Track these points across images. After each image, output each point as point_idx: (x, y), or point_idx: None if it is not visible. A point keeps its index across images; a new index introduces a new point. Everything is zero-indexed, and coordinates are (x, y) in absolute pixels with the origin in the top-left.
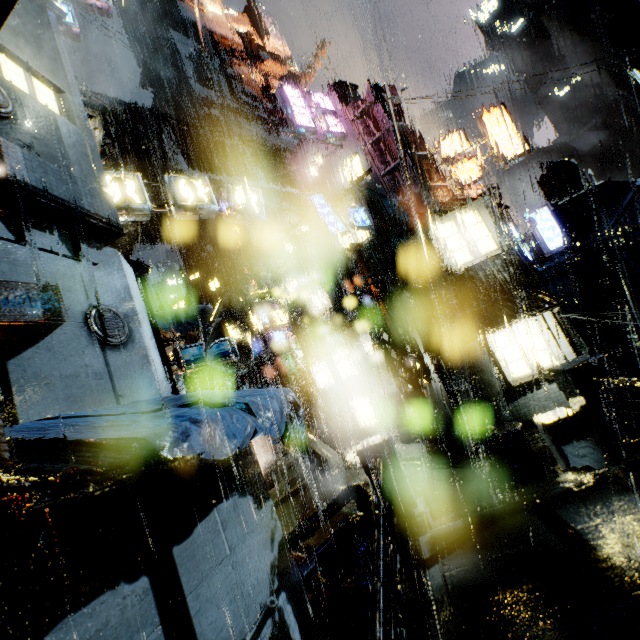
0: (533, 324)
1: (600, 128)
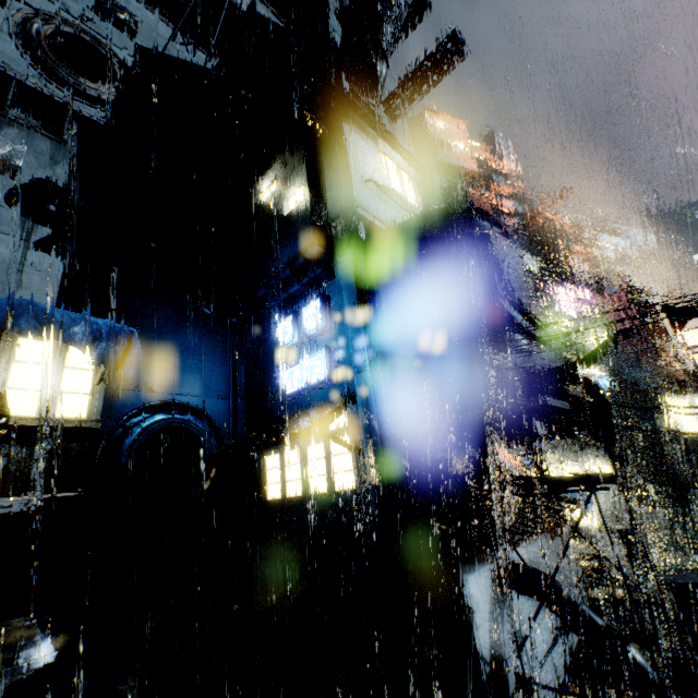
0: None
1: None
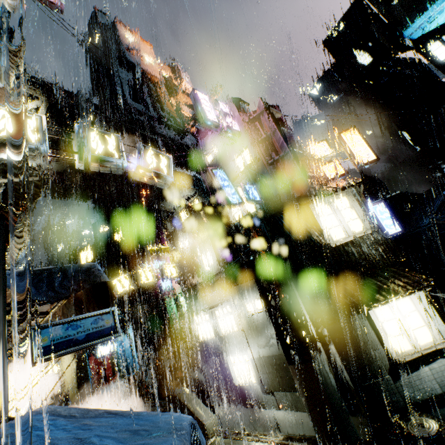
0: (408, 300)
1: (386, 161)
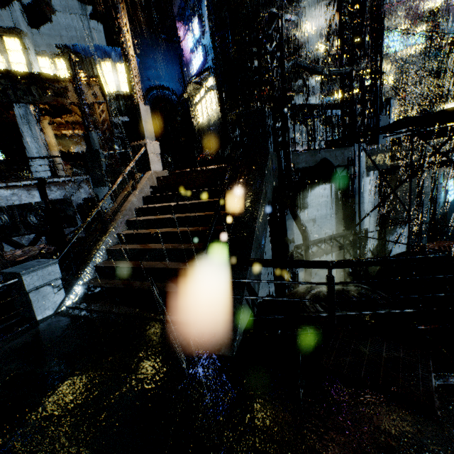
0: None
1: None
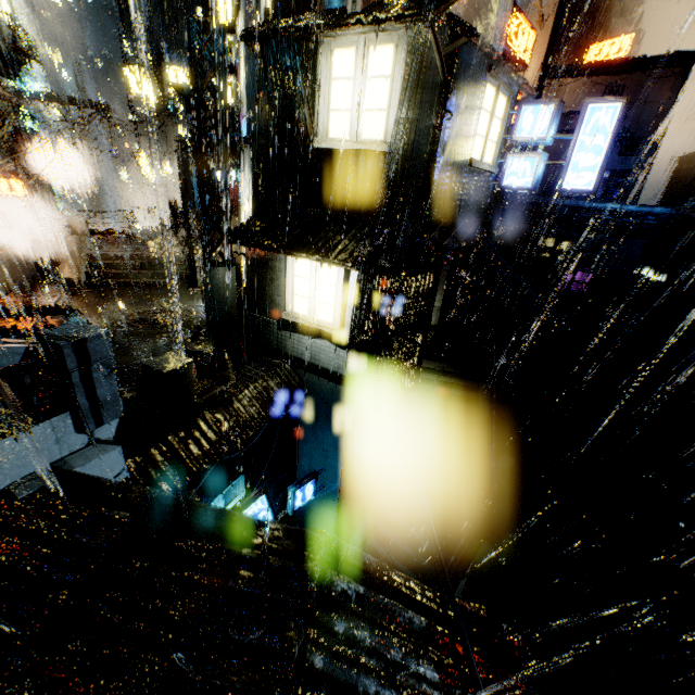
0: (335, 271)
1: None
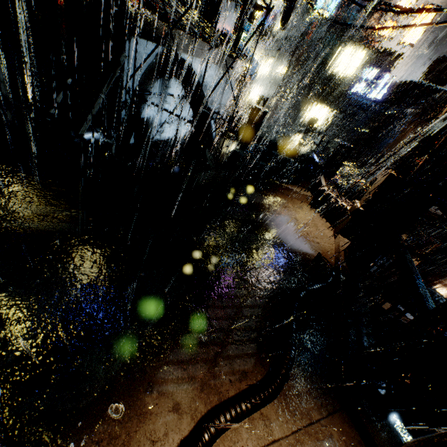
0: (328, 111)
1: None
